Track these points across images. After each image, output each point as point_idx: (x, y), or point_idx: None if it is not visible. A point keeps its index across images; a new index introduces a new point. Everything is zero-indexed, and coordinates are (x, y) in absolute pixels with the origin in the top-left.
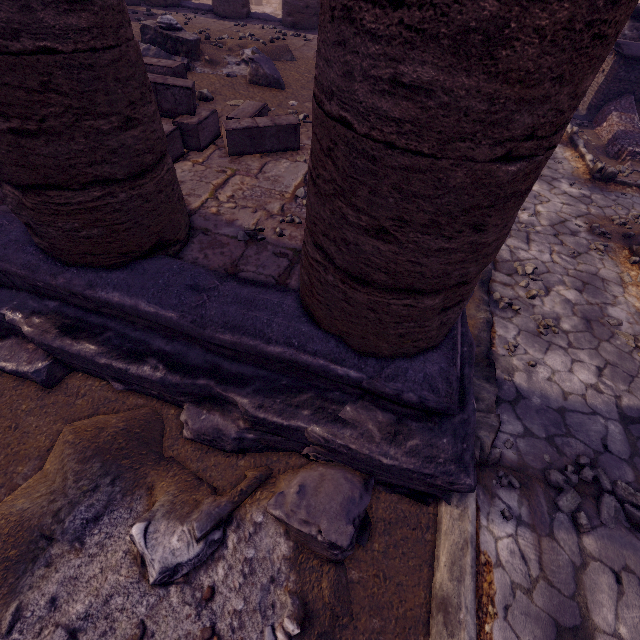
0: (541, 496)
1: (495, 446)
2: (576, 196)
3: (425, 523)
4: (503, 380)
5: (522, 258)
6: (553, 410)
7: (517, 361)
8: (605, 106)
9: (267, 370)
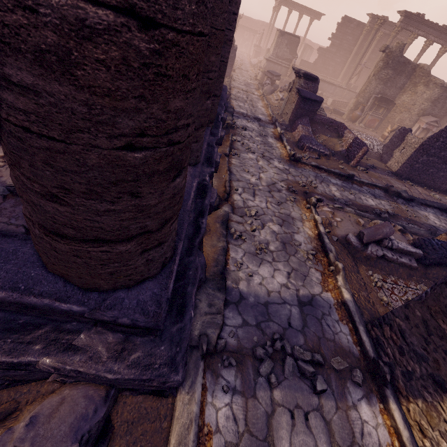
0: (250, 368)
1: (223, 337)
2: (282, 169)
3: (164, 413)
4: (232, 288)
5: (250, 205)
6: (261, 304)
7: (242, 274)
8: (296, 121)
9: (5, 312)
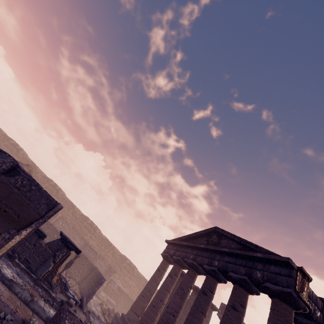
0: (101, 320)
1: None
2: None
3: None
4: None
5: None
6: None
7: None
8: None
9: None
